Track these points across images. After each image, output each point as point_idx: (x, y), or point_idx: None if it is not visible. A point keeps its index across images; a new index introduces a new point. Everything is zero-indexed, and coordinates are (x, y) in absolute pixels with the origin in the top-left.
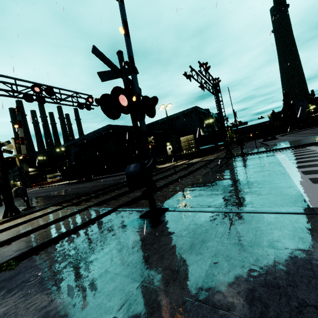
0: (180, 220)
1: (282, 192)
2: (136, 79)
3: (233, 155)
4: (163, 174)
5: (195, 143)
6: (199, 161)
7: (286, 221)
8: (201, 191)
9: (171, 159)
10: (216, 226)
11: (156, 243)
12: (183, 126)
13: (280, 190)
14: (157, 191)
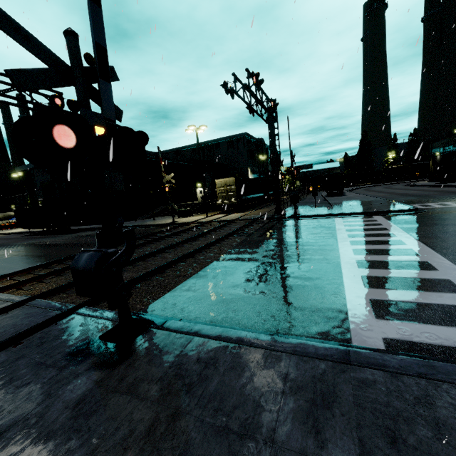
0: (159, 354)
1: (325, 298)
2: (110, 93)
3: (284, 215)
4: (180, 237)
5: (235, 190)
6: (238, 219)
7: (308, 375)
8: (221, 280)
9: (201, 208)
10: (208, 376)
11: (98, 412)
12: (225, 160)
13: (323, 294)
14: (157, 273)
